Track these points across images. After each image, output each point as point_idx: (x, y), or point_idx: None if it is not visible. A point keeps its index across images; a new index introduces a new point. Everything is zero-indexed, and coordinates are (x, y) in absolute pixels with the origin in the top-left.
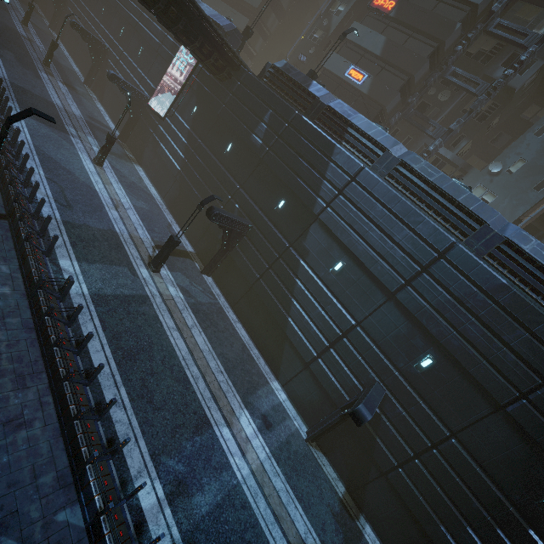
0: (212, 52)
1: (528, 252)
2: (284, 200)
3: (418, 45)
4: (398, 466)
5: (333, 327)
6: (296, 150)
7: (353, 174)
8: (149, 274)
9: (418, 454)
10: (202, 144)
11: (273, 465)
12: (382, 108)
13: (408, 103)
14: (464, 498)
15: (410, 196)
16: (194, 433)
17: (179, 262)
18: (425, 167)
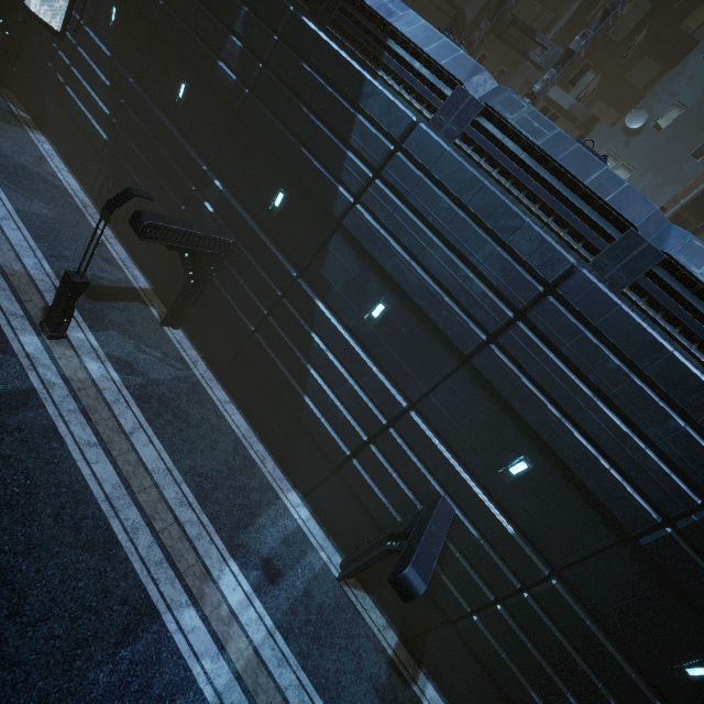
0: None
1: (702, 281)
2: (282, 191)
3: None
4: (472, 609)
5: (373, 412)
6: (296, 92)
7: (398, 137)
8: (42, 344)
9: (502, 598)
10: (136, 87)
11: (277, 646)
12: (459, 12)
13: (502, 1)
14: (566, 659)
15: (501, 178)
16: (118, 645)
17: (116, 311)
18: (528, 117)
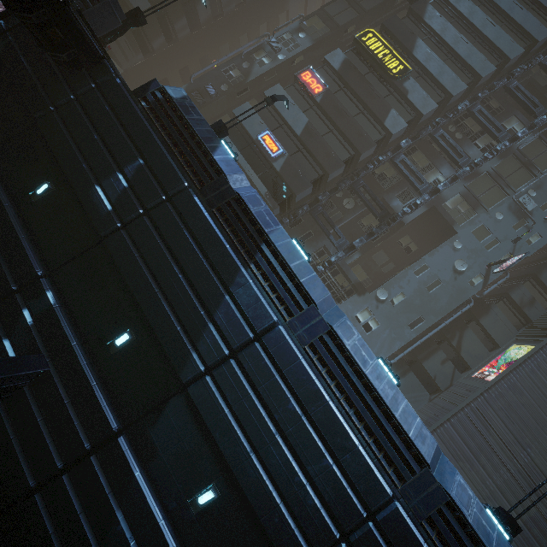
0: (39, 4)
1: (471, 525)
2: (129, 334)
3: (337, 144)
4: None
5: None
6: (171, 249)
7: (259, 330)
8: None
9: None
10: None
11: None
12: (292, 194)
13: (317, 198)
14: None
15: (337, 392)
16: None
17: None
18: (358, 345)
